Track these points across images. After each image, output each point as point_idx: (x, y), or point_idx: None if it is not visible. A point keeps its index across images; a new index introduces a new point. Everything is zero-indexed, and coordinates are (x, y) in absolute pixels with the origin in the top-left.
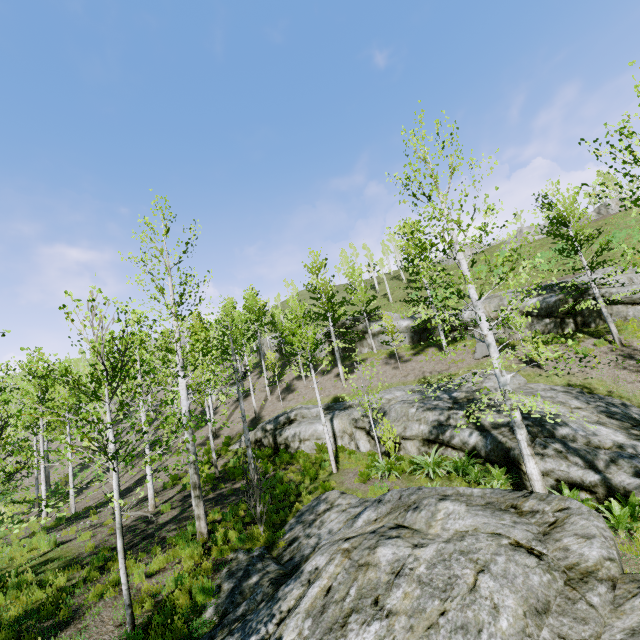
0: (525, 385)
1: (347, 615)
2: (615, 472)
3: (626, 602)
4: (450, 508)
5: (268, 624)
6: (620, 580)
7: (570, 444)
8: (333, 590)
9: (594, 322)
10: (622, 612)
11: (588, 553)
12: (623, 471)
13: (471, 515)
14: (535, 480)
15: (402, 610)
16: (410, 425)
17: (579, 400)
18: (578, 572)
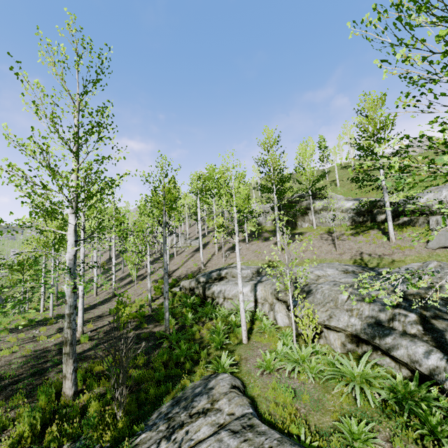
0: None
1: None
2: None
3: None
4: None
5: None
6: None
7: None
8: None
9: None
10: None
11: None
12: None
13: None
14: None
15: None
16: (337, 314)
17: None
18: None
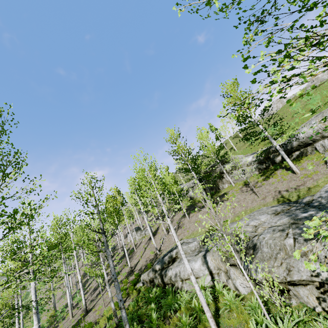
0: None
1: None
2: None
3: None
4: None
5: None
6: None
7: None
8: None
9: None
10: None
11: None
12: None
13: None
14: None
15: None
16: (294, 264)
17: None
18: None
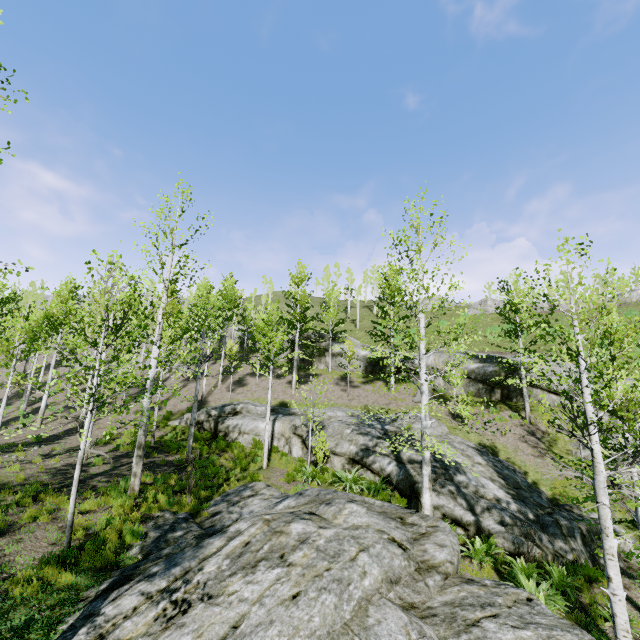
0: (446, 435)
1: (258, 561)
2: (487, 517)
3: (449, 588)
4: (354, 508)
5: (192, 561)
6: (452, 576)
7: (462, 489)
8: (251, 544)
9: (516, 398)
10: (444, 592)
11: (438, 555)
12: (492, 518)
13: (368, 516)
14: (426, 509)
15: (300, 564)
16: (342, 443)
17: (482, 458)
18: (427, 565)
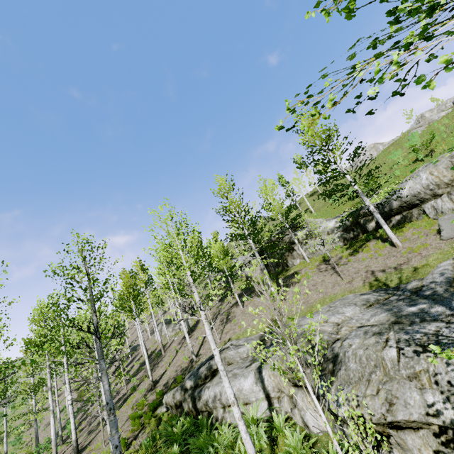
0: None
1: None
2: None
3: None
4: None
5: None
6: None
7: None
8: None
9: None
10: None
11: None
12: None
13: None
14: None
15: None
16: (399, 393)
17: None
18: None
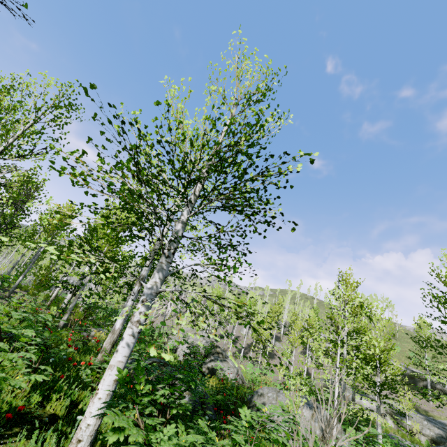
0: None
1: None
2: None
3: None
4: None
5: None
6: None
7: None
8: None
9: None
10: None
11: None
12: None
13: None
14: None
15: None
16: (425, 428)
17: None
18: None
